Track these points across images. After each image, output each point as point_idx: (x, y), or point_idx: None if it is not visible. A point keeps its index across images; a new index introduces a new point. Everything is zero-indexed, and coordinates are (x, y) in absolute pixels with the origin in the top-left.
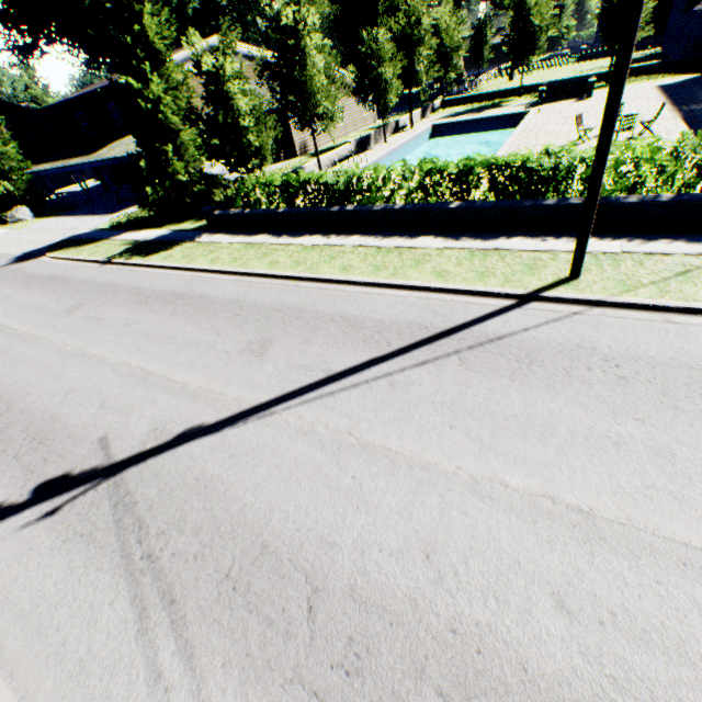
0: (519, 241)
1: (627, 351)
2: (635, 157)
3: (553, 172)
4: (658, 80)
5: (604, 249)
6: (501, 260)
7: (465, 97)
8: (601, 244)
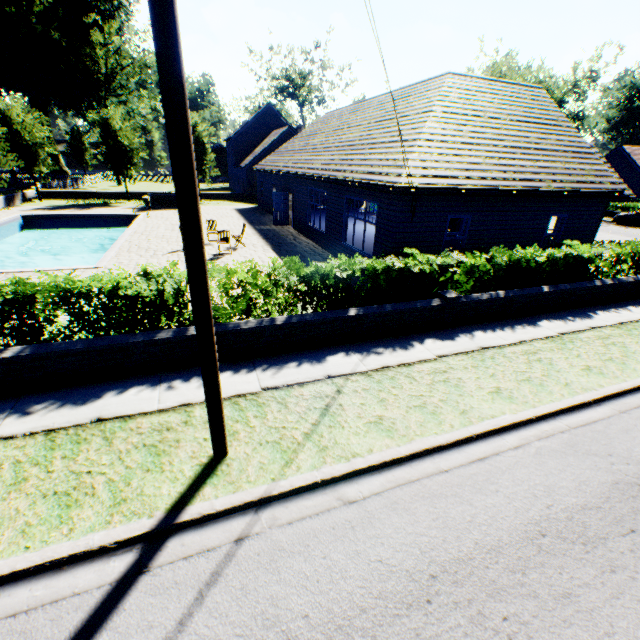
0: (136, 395)
1: (333, 612)
2: (241, 281)
3: (160, 298)
4: (235, 205)
5: (244, 388)
6: (108, 445)
7: (68, 191)
8: (239, 379)
